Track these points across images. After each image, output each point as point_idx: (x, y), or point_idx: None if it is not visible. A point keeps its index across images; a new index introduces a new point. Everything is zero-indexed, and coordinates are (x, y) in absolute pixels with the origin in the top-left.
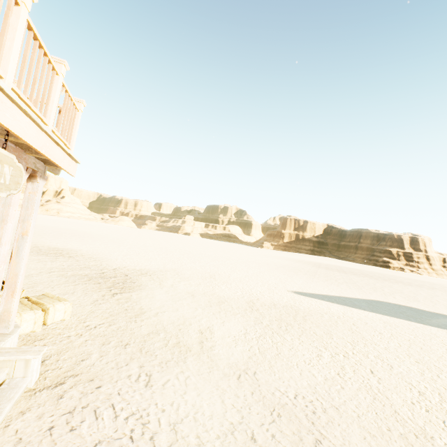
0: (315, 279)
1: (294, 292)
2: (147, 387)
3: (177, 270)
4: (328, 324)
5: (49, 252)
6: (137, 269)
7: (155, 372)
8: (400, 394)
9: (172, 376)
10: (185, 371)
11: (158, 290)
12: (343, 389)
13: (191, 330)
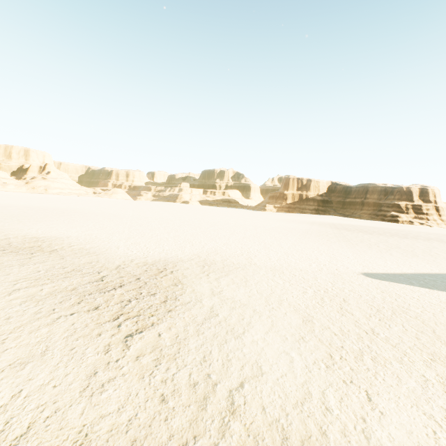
0: (356, 246)
1: (368, 276)
2: None
3: (202, 256)
4: None
5: (22, 246)
6: (149, 262)
7: None
8: None
9: None
10: None
11: (197, 309)
12: None
13: None
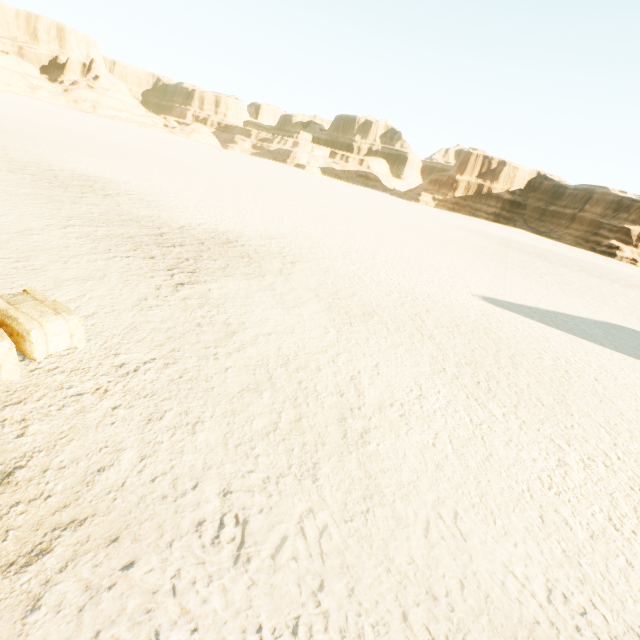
0: (508, 271)
1: (483, 300)
2: (239, 564)
3: (288, 238)
4: (556, 378)
5: (70, 183)
6: (220, 230)
7: (255, 512)
8: None
9: (290, 527)
10: (317, 510)
11: (256, 281)
12: (632, 568)
13: (321, 384)
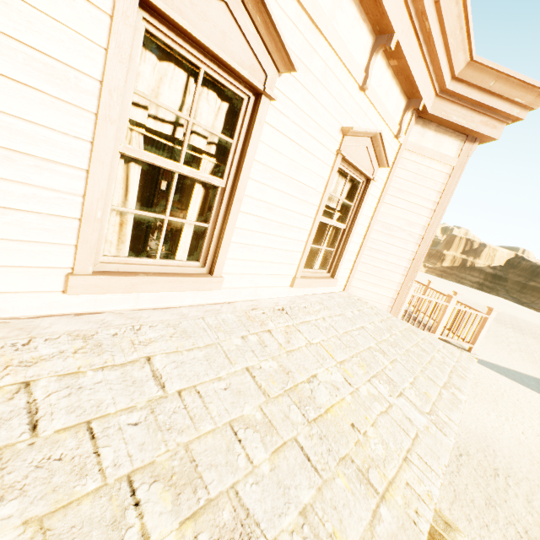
0: (483, 338)
1: None
2: None
3: None
4: (495, 394)
5: None
6: None
7: None
8: (537, 447)
9: None
10: None
11: None
12: (502, 434)
13: None
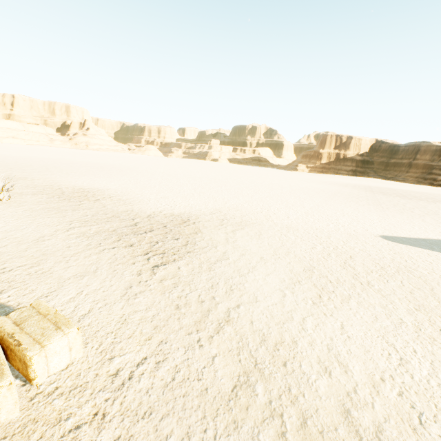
0: (386, 211)
1: (385, 239)
2: None
3: (223, 211)
4: None
5: (72, 195)
6: (175, 213)
7: None
8: None
9: None
10: None
11: (212, 253)
12: None
13: (304, 361)
